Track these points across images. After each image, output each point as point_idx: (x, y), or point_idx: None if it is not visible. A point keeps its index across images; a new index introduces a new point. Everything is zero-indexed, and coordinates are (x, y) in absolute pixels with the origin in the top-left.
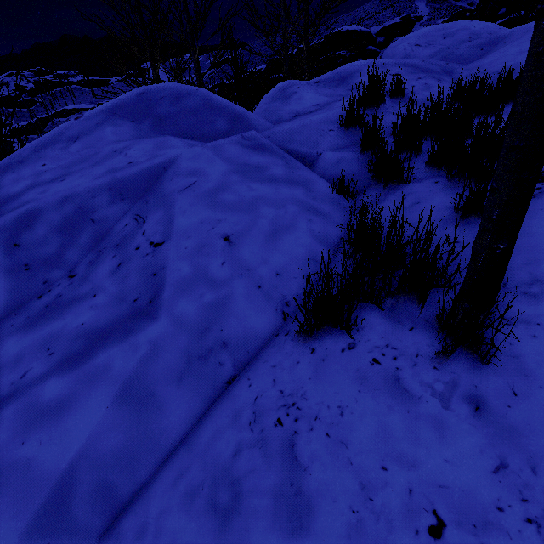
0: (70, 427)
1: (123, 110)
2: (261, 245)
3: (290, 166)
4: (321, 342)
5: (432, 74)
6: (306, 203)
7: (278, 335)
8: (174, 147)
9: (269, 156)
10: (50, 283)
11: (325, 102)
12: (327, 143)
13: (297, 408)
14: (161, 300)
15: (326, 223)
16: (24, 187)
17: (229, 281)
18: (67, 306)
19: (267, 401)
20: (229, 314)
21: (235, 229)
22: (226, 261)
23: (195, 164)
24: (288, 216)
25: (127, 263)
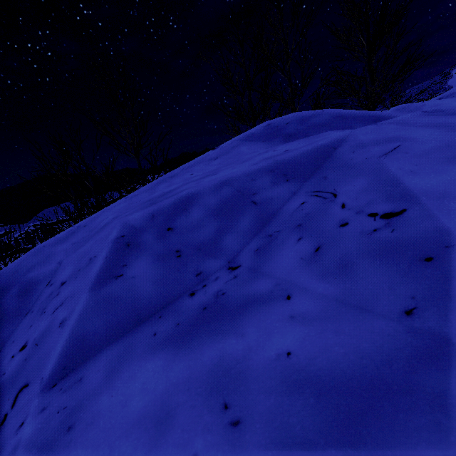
0: None
1: (253, 137)
2: None
3: None
4: None
5: None
6: None
7: None
8: (335, 132)
9: None
10: (204, 276)
11: None
12: None
13: None
14: None
15: None
16: (177, 186)
17: None
18: (240, 311)
19: None
20: None
21: None
22: None
23: (380, 135)
24: None
25: (332, 245)
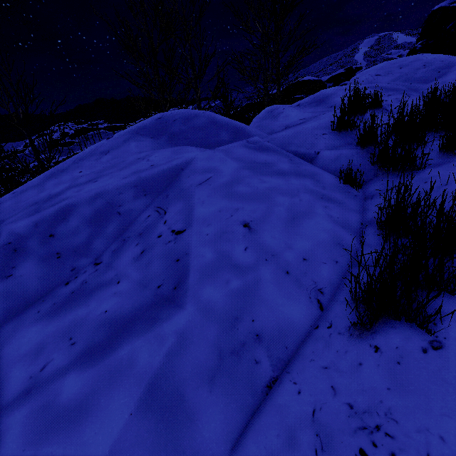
0: (88, 439)
1: (145, 130)
2: (281, 230)
3: (294, 162)
4: (384, 337)
5: (400, 91)
6: (317, 192)
7: (318, 327)
8: (189, 152)
9: (274, 155)
10: (77, 270)
11: (310, 116)
12: (323, 144)
13: (387, 435)
14: (186, 286)
15: (342, 209)
16: (63, 188)
17: (254, 267)
18: (91, 292)
19: (332, 418)
20: (258, 301)
21: (253, 217)
22: (248, 246)
23: (208, 163)
24: (303, 203)
25: (149, 250)
